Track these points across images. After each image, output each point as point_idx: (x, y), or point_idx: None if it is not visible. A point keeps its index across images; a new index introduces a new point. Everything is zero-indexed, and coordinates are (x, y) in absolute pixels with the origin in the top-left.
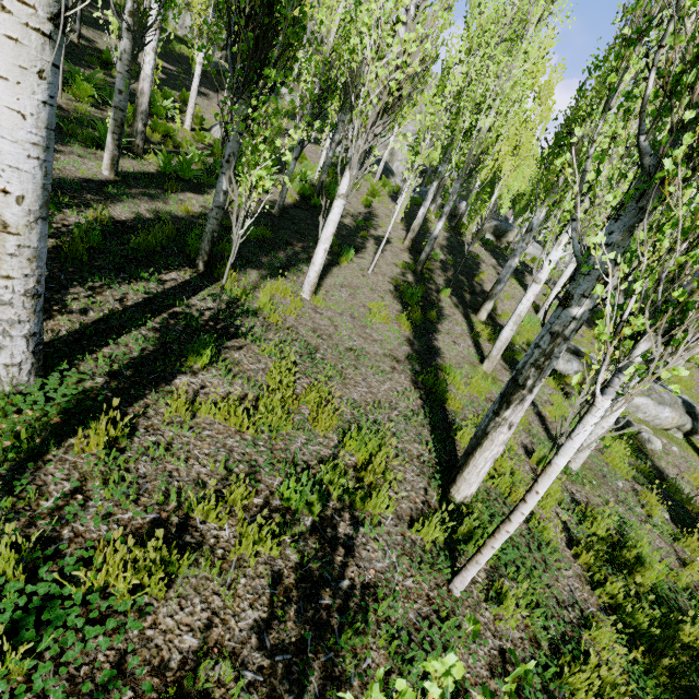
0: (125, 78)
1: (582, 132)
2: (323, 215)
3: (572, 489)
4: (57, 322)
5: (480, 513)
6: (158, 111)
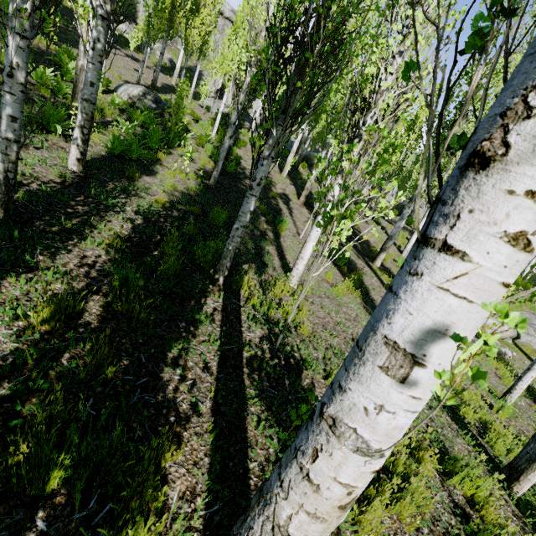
0: (97, 69)
1: (456, 130)
2: (238, 179)
3: (520, 427)
4: (189, 446)
5: (530, 499)
6: (69, 74)
